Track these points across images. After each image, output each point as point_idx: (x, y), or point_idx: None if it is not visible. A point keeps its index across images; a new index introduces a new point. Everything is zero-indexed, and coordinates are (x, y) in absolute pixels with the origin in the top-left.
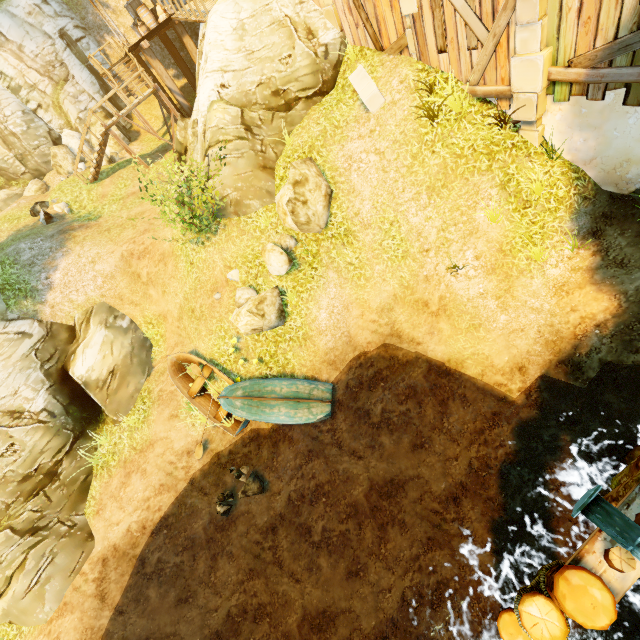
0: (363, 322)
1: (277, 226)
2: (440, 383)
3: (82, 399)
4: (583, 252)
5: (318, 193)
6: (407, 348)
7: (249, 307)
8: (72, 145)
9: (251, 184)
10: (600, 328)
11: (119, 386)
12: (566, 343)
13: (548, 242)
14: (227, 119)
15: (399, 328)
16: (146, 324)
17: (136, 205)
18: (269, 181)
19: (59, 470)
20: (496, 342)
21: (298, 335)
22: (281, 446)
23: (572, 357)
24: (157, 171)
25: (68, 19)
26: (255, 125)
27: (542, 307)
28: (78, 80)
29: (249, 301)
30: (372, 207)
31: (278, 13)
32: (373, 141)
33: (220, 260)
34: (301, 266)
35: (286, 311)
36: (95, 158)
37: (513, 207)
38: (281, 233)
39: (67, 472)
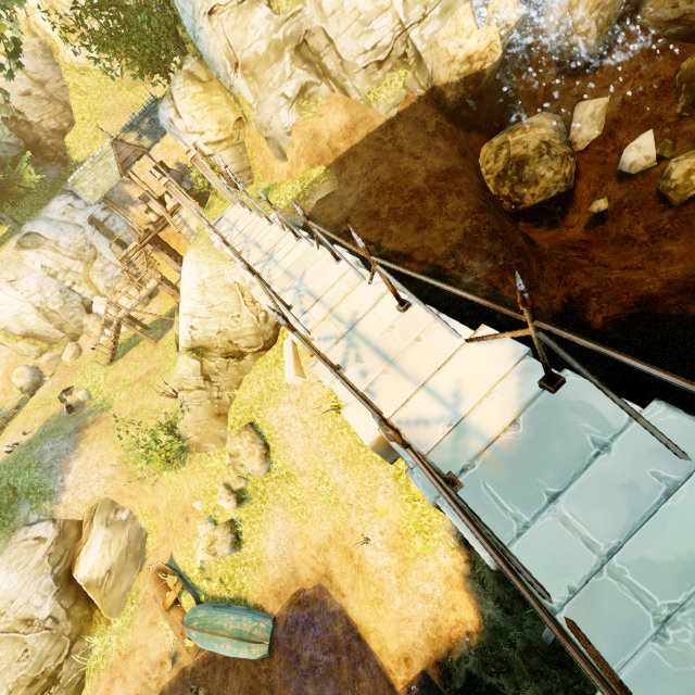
0: (305, 555)
1: (229, 468)
2: (353, 645)
3: (85, 596)
4: (460, 555)
5: (252, 457)
6: (334, 597)
7: (203, 546)
8: (101, 311)
9: (208, 430)
10: (469, 637)
11: (114, 585)
12: (442, 644)
13: (436, 534)
14: (189, 371)
15: (332, 571)
16: (143, 515)
17: (139, 397)
18: (222, 428)
19: (60, 671)
20: (390, 626)
21: (252, 560)
22: (230, 675)
23: (445, 661)
24: (163, 349)
25: (96, 205)
26: (213, 373)
27: (433, 593)
28: (105, 255)
29: (206, 535)
30: (305, 460)
31: (229, 279)
32: (299, 409)
33: (188, 488)
34: (253, 499)
35: (241, 538)
36: (110, 346)
37: (405, 497)
38: (232, 475)
39: (66, 674)
